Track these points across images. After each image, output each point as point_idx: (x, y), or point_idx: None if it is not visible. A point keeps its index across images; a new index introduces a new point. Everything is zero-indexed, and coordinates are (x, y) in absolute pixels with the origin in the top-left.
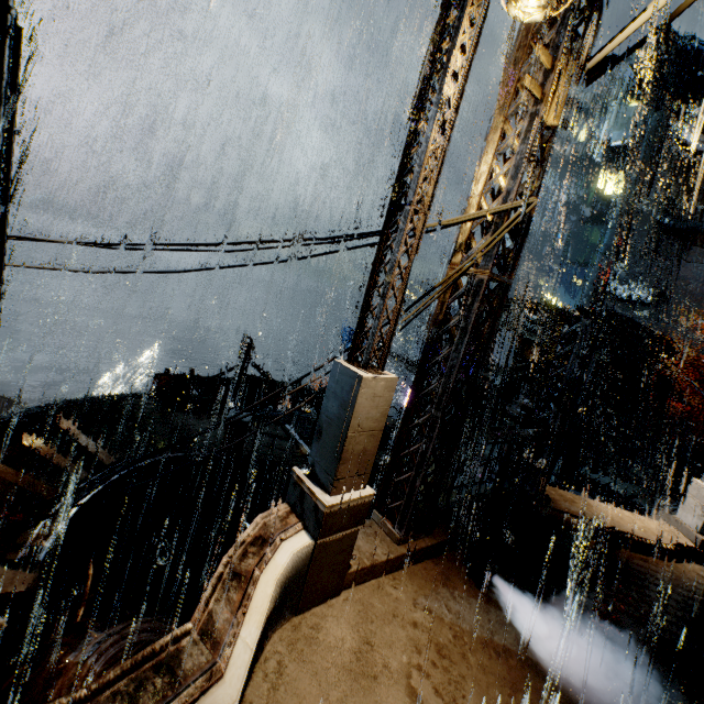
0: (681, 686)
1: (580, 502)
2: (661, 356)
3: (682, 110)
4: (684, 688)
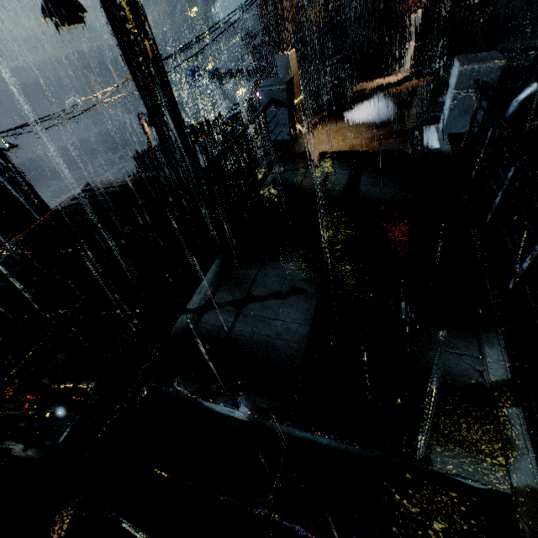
0: (399, 110)
1: (367, 84)
2: None
3: None
4: (399, 109)
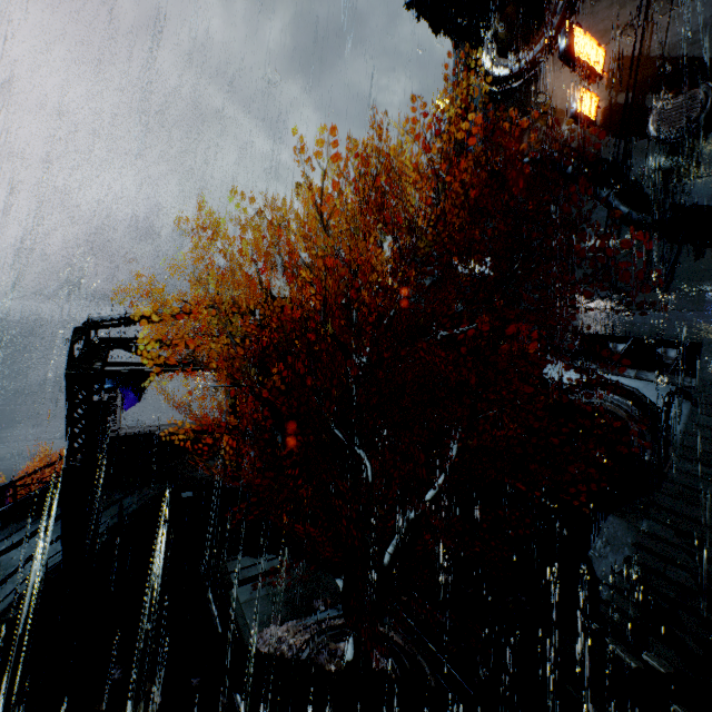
0: None
1: None
2: (478, 344)
3: (481, 38)
4: None
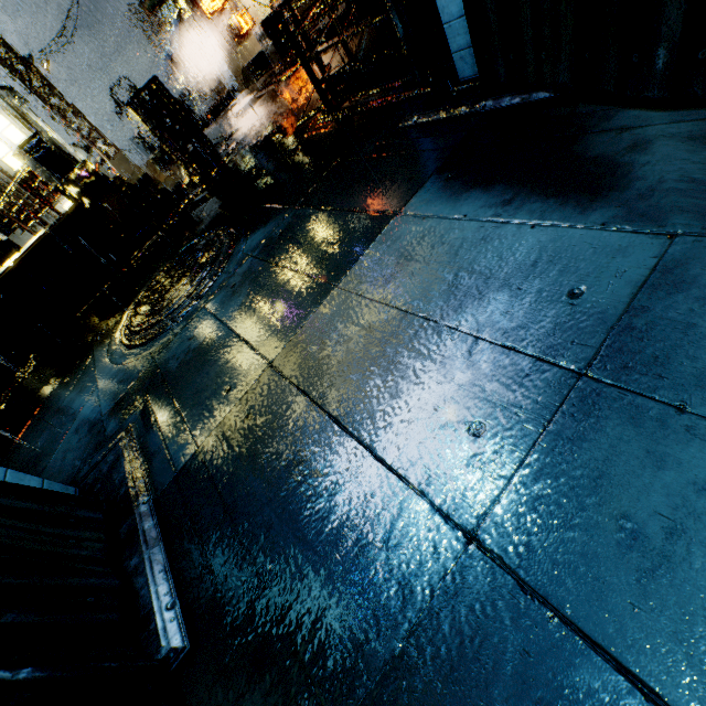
0: None
1: None
2: None
3: None
4: None
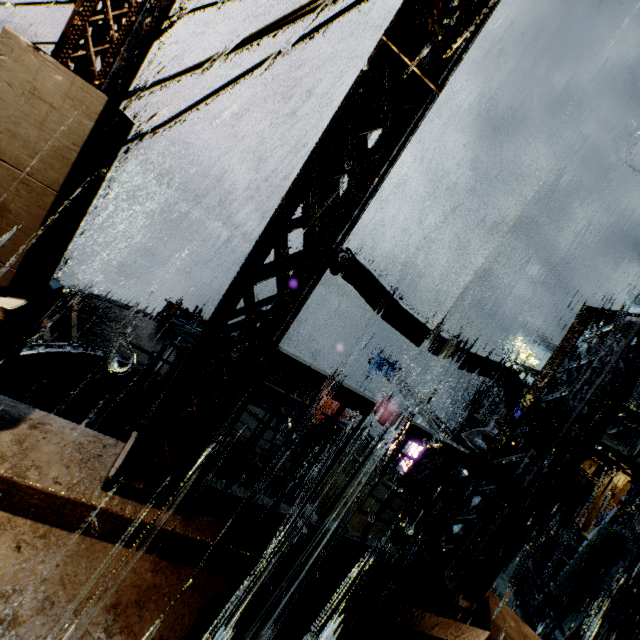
0: None
1: None
2: None
3: None
4: None
